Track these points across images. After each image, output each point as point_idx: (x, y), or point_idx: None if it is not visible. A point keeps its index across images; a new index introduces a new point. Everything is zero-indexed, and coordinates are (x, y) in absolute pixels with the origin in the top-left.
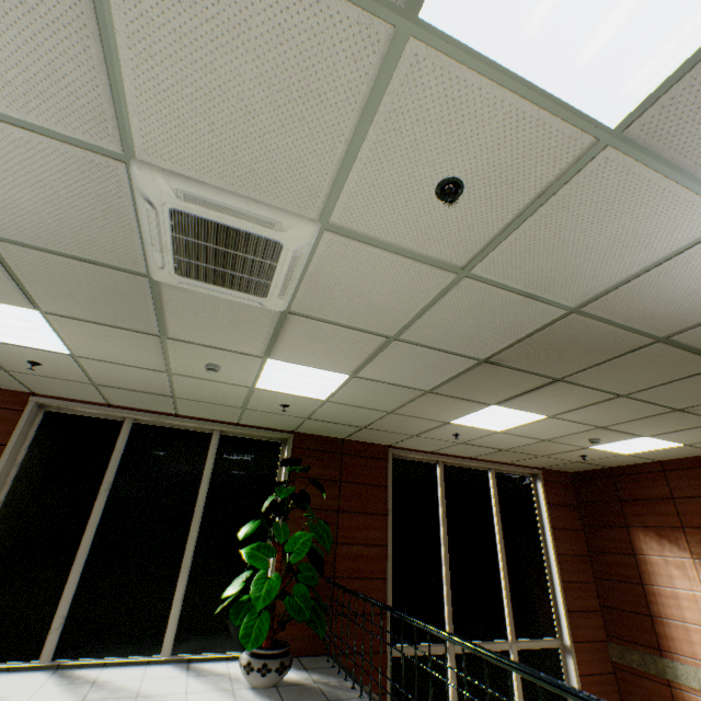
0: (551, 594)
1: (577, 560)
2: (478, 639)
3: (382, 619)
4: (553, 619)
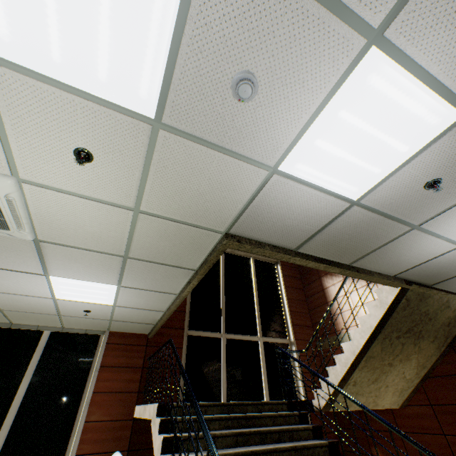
0: (285, 318)
1: (299, 302)
2: (240, 333)
3: (183, 314)
4: (286, 330)
